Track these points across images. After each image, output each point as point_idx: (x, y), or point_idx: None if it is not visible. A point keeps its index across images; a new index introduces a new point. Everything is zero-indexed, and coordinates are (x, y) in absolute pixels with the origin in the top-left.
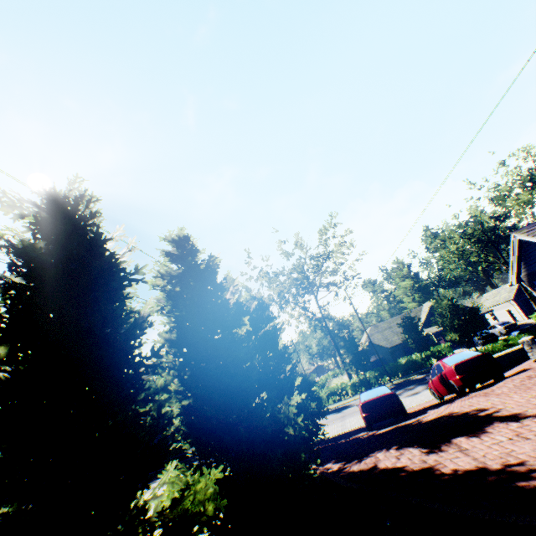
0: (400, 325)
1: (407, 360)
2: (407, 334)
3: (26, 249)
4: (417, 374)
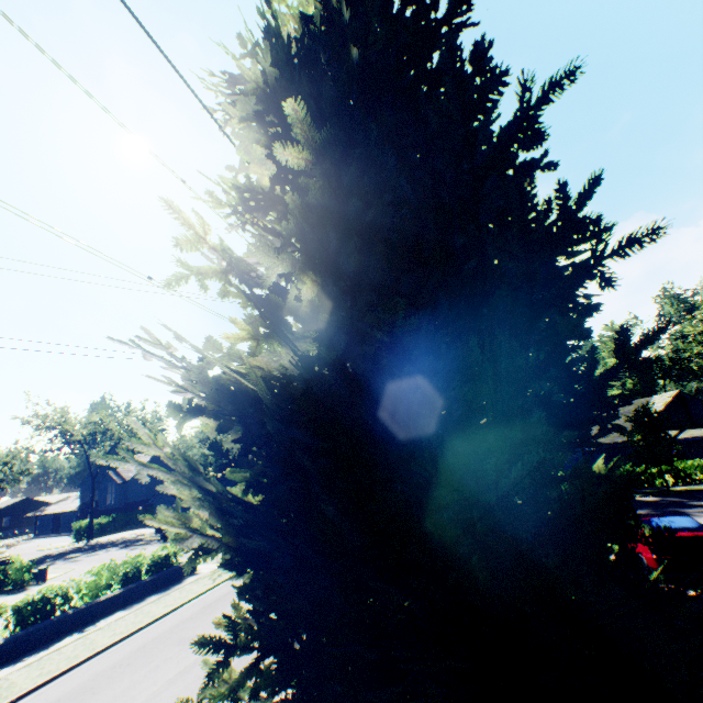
0: (630, 419)
1: (625, 470)
2: (642, 435)
3: (345, 28)
4: (642, 494)
